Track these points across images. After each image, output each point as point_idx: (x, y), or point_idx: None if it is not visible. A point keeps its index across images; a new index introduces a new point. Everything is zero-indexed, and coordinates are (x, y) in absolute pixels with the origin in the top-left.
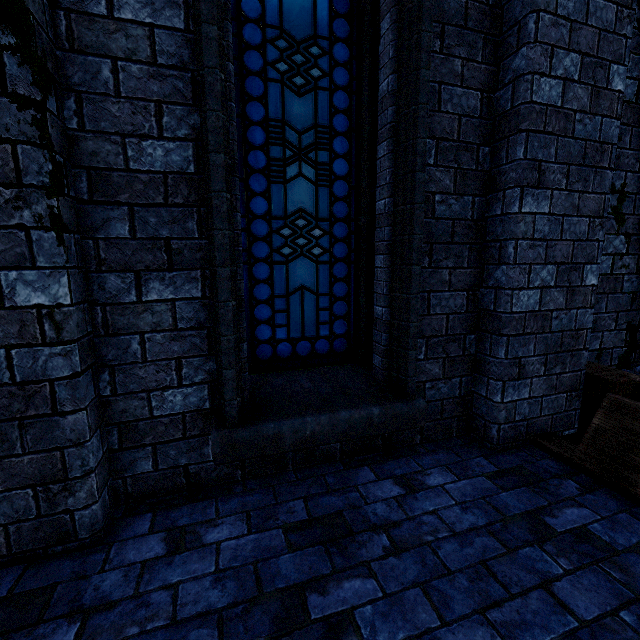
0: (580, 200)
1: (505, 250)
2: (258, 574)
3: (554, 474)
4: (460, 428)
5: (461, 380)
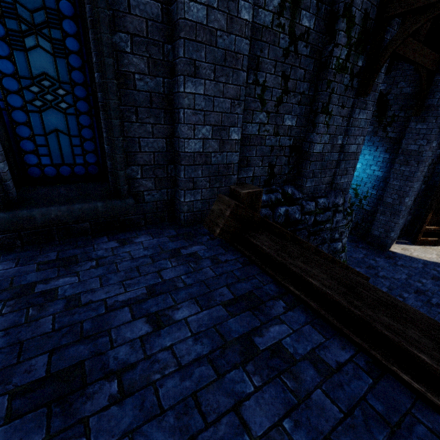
0: (224, 88)
1: (179, 115)
2: (13, 281)
3: (203, 234)
4: (170, 217)
5: (167, 191)
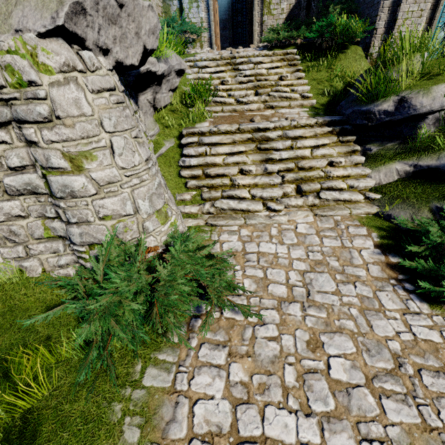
0: None
1: None
2: None
3: None
4: None
5: None
